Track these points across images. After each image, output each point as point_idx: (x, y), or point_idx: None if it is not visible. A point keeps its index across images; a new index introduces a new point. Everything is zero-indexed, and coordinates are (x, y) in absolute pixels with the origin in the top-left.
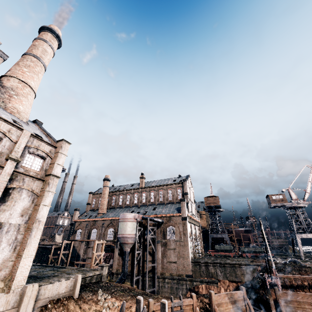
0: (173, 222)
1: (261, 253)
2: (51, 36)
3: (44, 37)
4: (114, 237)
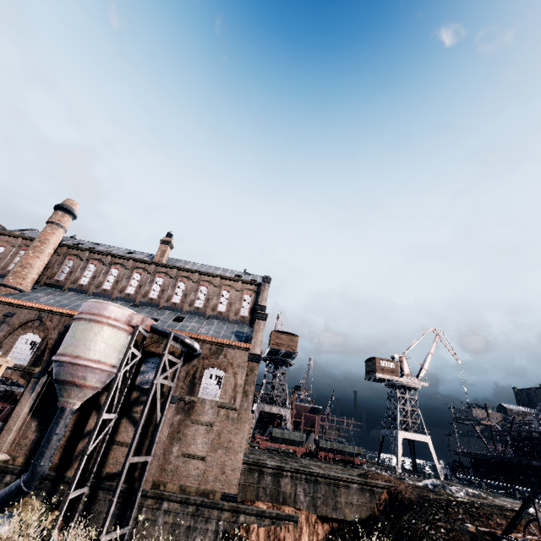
0: (224, 360)
1: (350, 455)
2: None
3: None
4: (35, 361)
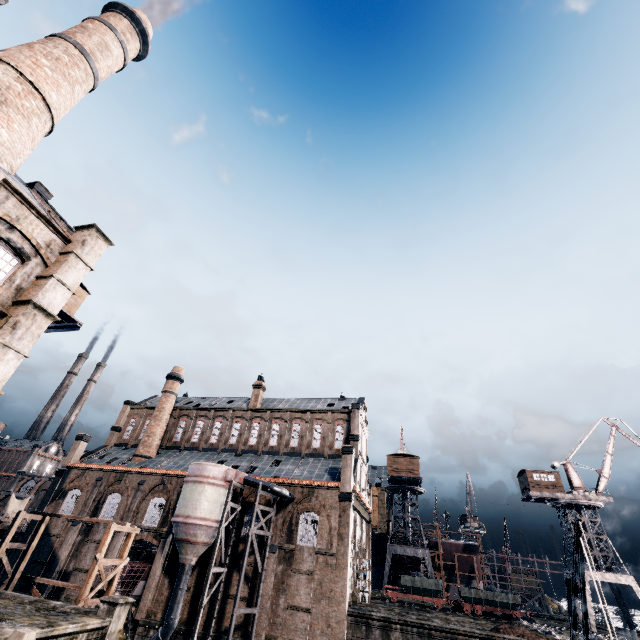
0: (317, 502)
1: (505, 607)
2: (130, 26)
3: (111, 21)
4: (163, 522)
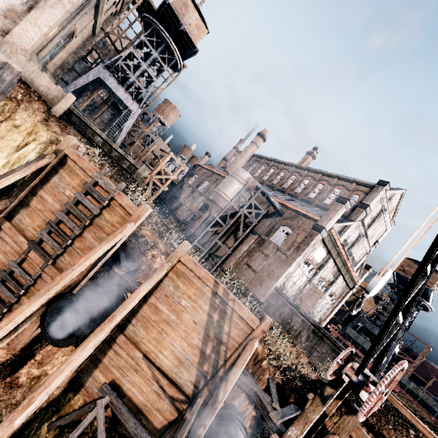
0: (296, 223)
1: None
2: None
3: None
4: None
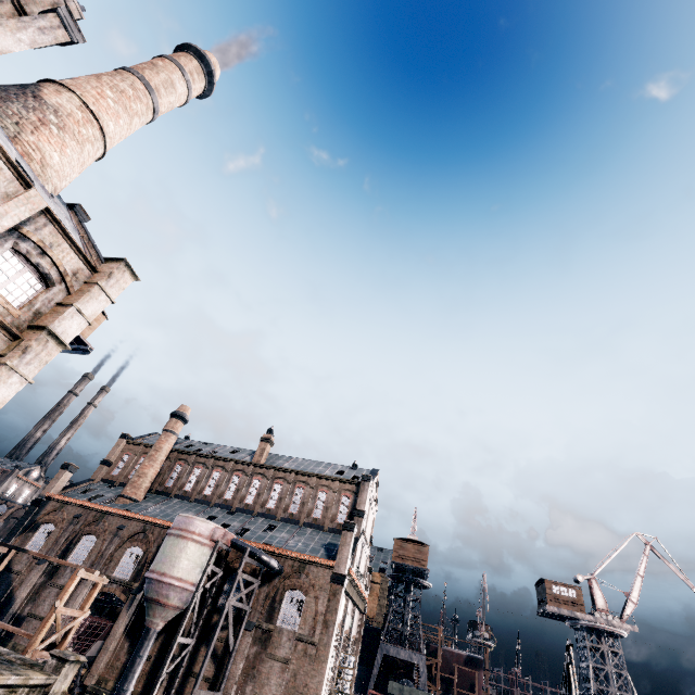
0: (307, 580)
1: None
2: (198, 67)
3: (181, 61)
4: (135, 576)
